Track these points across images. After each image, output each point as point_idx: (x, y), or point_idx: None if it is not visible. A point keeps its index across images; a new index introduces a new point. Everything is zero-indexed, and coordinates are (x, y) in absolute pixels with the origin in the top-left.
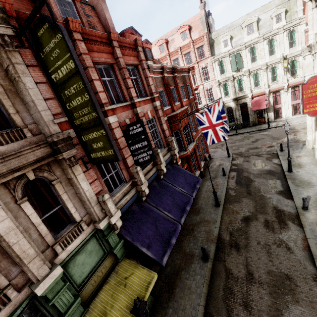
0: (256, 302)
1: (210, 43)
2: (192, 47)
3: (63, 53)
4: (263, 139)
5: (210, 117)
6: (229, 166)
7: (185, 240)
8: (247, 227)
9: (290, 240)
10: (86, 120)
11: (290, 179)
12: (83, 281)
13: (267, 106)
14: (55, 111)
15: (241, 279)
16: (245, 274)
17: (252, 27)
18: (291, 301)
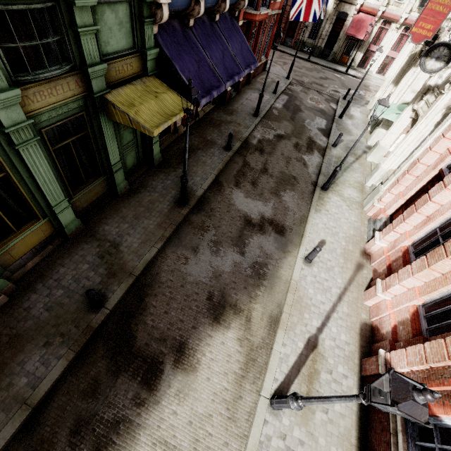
0: (262, 184)
1: None
2: None
3: None
4: (333, 81)
5: None
6: (283, 87)
7: (209, 130)
8: (278, 142)
9: (309, 161)
10: None
11: (336, 123)
12: (107, 55)
13: (365, 37)
14: None
15: (256, 170)
16: (261, 168)
17: None
18: (289, 189)
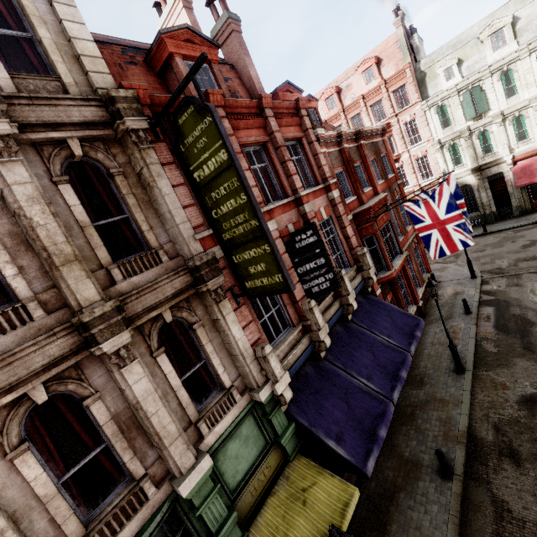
0: None
1: (418, 79)
2: (384, 91)
3: (211, 142)
4: None
5: (434, 207)
6: (476, 295)
7: (401, 434)
8: (534, 417)
9: None
10: (241, 231)
11: None
12: (238, 485)
13: None
14: (195, 222)
15: (532, 524)
16: None
17: (503, 36)
18: None
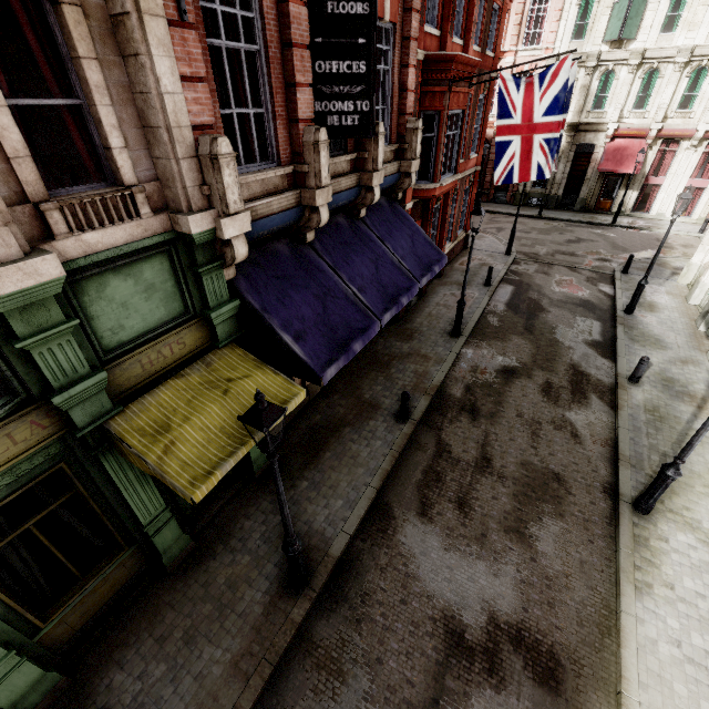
0: (483, 503)
1: None
2: None
3: None
4: (592, 243)
5: (536, 97)
6: (502, 271)
7: (368, 378)
8: (507, 385)
9: (583, 425)
10: None
11: (622, 325)
12: (119, 347)
13: (636, 169)
14: None
15: (465, 463)
16: (476, 457)
17: None
18: (550, 513)
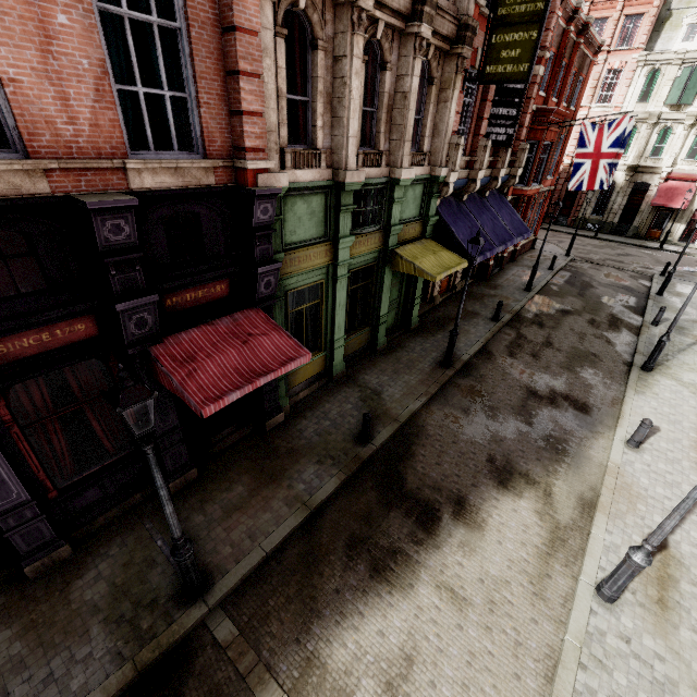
0: (547, 357)
1: (660, 18)
2: (619, 8)
3: None
4: (639, 257)
5: (604, 136)
6: (562, 263)
7: (469, 302)
8: (563, 317)
9: (615, 339)
10: (521, 11)
11: (653, 300)
12: (401, 220)
13: (684, 205)
14: None
15: (536, 343)
16: (543, 341)
17: None
18: (588, 366)
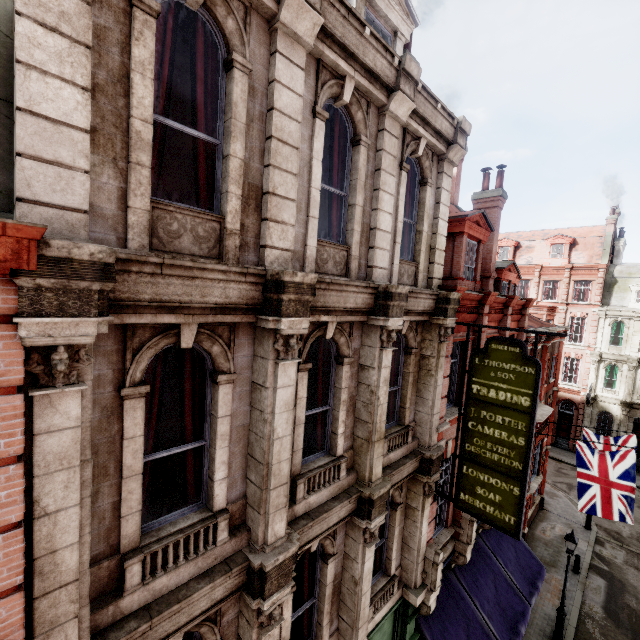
0: None
1: (607, 282)
2: (567, 275)
3: (518, 384)
4: None
5: (609, 464)
6: (587, 553)
7: None
8: None
9: None
10: (494, 458)
11: None
12: None
13: None
14: (441, 413)
15: None
16: None
17: None
18: None
